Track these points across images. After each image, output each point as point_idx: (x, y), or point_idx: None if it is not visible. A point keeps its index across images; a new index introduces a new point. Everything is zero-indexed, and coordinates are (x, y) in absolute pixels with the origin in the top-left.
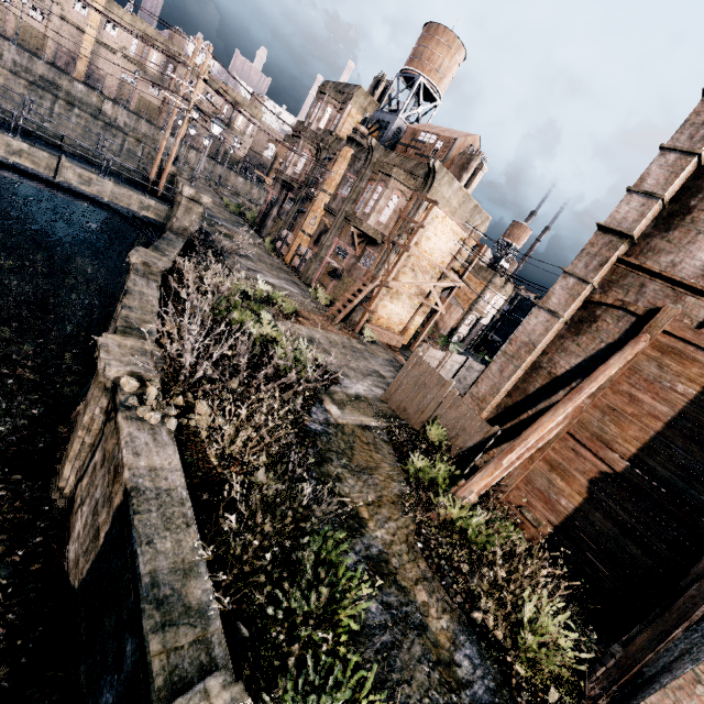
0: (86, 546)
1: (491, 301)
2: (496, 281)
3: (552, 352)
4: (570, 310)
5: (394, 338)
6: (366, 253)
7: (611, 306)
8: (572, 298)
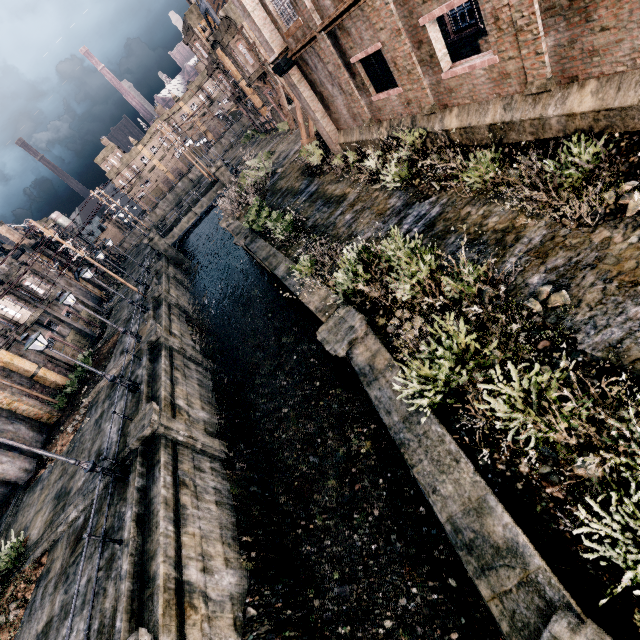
0: None
1: None
2: None
3: None
4: None
5: None
6: (271, 82)
7: None
8: None
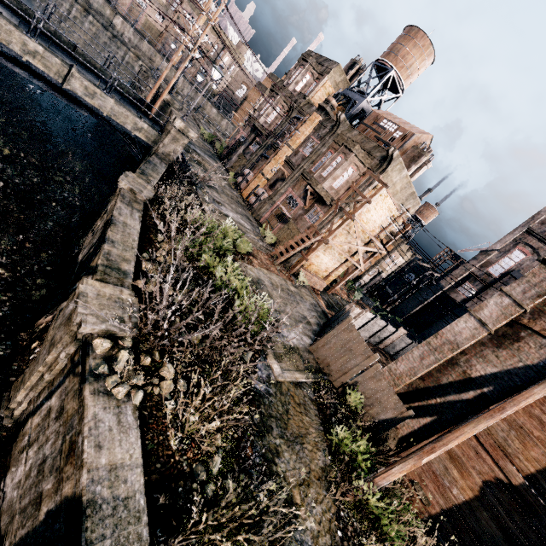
0: (24, 503)
1: (393, 262)
2: (402, 247)
3: (471, 354)
4: (498, 325)
5: (319, 283)
6: (314, 209)
7: (536, 332)
8: (504, 316)
